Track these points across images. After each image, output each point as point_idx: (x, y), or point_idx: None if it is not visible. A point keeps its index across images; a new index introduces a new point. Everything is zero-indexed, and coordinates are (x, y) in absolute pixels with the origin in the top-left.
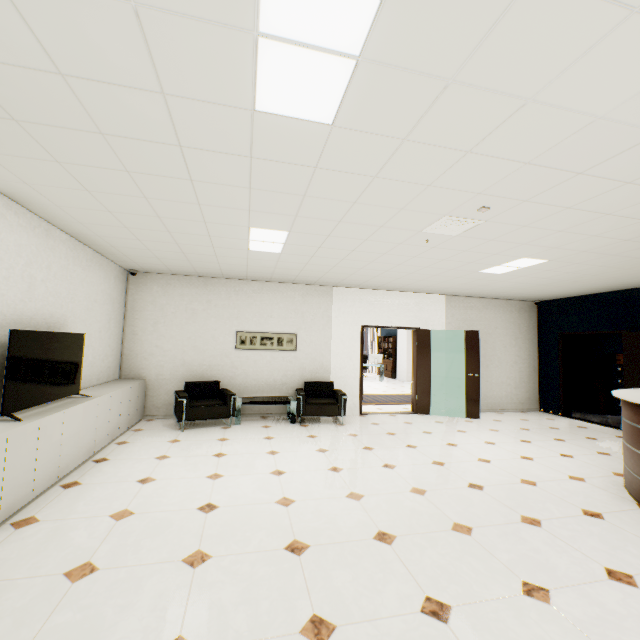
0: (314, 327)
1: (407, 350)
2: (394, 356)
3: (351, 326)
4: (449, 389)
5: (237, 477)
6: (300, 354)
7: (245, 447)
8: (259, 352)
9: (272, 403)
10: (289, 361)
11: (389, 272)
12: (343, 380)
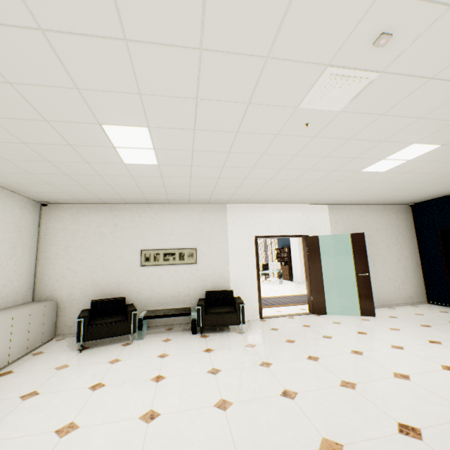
0: (212, 241)
1: (299, 257)
2: (289, 263)
3: (245, 238)
4: (341, 289)
5: (94, 429)
6: (201, 266)
7: (131, 371)
8: (163, 267)
9: (173, 315)
10: (191, 273)
11: (273, 181)
12: (242, 287)
